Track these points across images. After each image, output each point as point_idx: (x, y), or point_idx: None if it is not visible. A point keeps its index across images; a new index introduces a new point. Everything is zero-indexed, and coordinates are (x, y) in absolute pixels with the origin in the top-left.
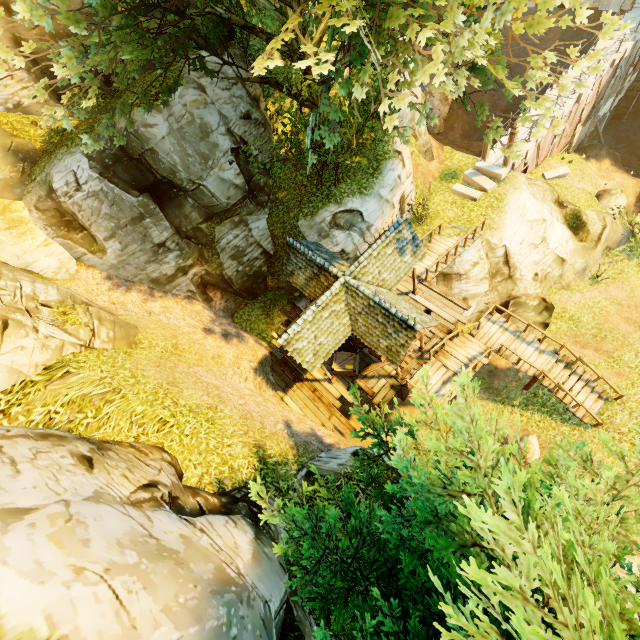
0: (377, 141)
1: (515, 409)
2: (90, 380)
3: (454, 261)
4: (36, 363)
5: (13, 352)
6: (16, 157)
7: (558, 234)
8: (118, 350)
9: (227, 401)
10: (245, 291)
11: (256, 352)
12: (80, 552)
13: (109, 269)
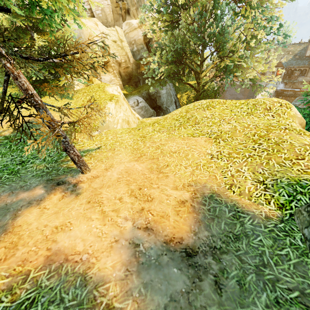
0: None
1: None
2: None
3: None
4: None
5: None
6: None
7: None
8: None
9: None
10: None
11: None
12: None
13: None
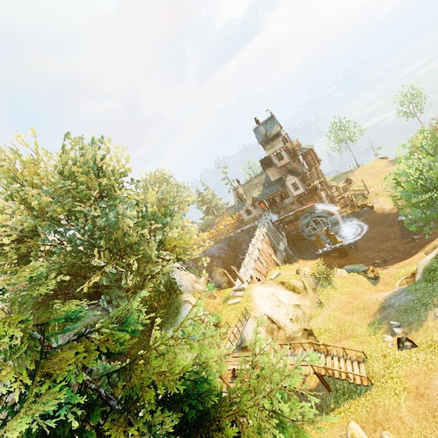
0: (175, 301)
1: (334, 411)
2: None
3: (244, 336)
4: None
5: None
6: None
7: (285, 295)
8: None
9: None
10: None
11: None
12: None
13: None
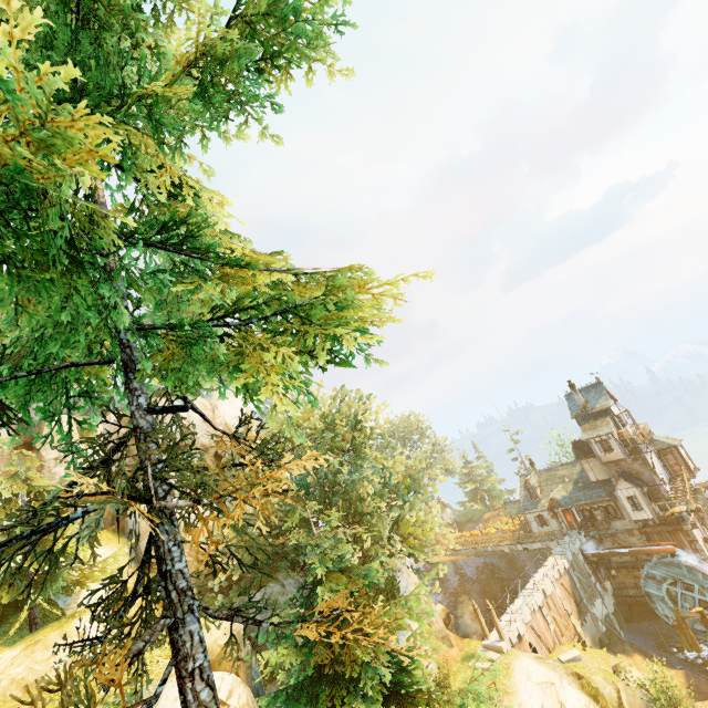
0: None
1: None
2: None
3: None
4: None
5: None
6: None
7: (574, 697)
8: None
9: None
10: None
11: None
12: None
13: None
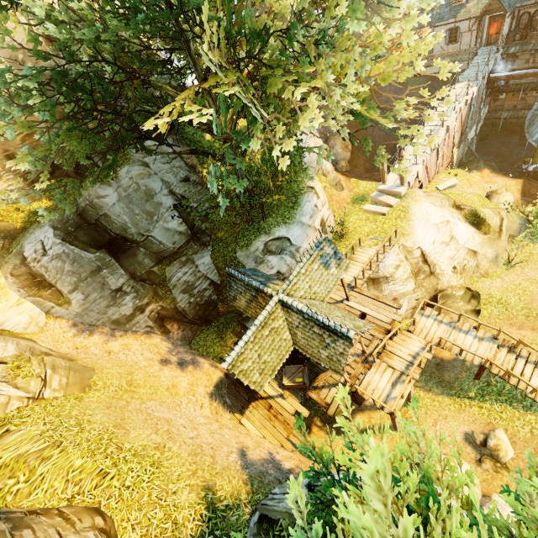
0: (293, 182)
1: (472, 401)
2: (30, 436)
3: (378, 267)
4: None
5: None
6: None
7: (463, 231)
8: (69, 396)
9: (176, 436)
10: (199, 319)
11: (211, 376)
12: None
13: (75, 317)
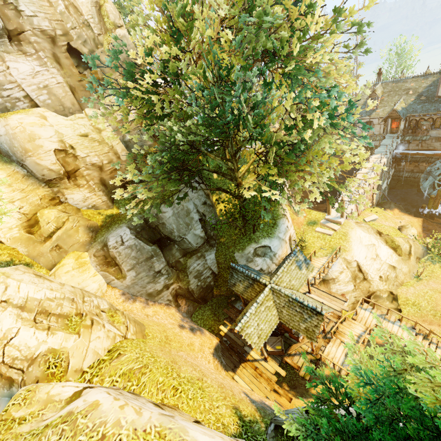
0: (272, 210)
1: None
2: (131, 359)
3: (328, 271)
4: (104, 347)
5: (95, 340)
6: (89, 230)
7: (385, 252)
8: (139, 340)
9: (207, 375)
10: (200, 298)
11: (212, 341)
12: (213, 432)
13: (124, 288)
